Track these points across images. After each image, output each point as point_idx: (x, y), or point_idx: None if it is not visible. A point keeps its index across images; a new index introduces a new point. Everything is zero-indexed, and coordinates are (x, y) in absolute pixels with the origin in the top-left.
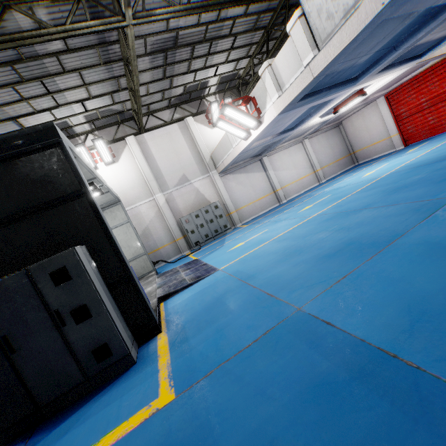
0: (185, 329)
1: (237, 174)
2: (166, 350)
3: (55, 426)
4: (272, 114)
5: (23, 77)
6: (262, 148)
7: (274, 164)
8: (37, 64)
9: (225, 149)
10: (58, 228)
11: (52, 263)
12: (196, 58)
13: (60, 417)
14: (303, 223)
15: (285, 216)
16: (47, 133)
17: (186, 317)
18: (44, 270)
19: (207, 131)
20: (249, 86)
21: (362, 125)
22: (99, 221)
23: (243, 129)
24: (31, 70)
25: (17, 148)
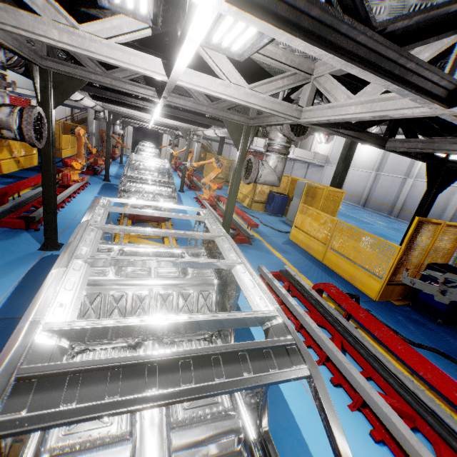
0: None
1: None
2: None
3: None
4: None
5: None
6: None
7: None
8: None
9: None
10: None
11: None
12: None
13: None
14: None
15: None
16: None
17: None
18: None
19: None
20: None
21: None
22: None
23: None
24: None
25: None
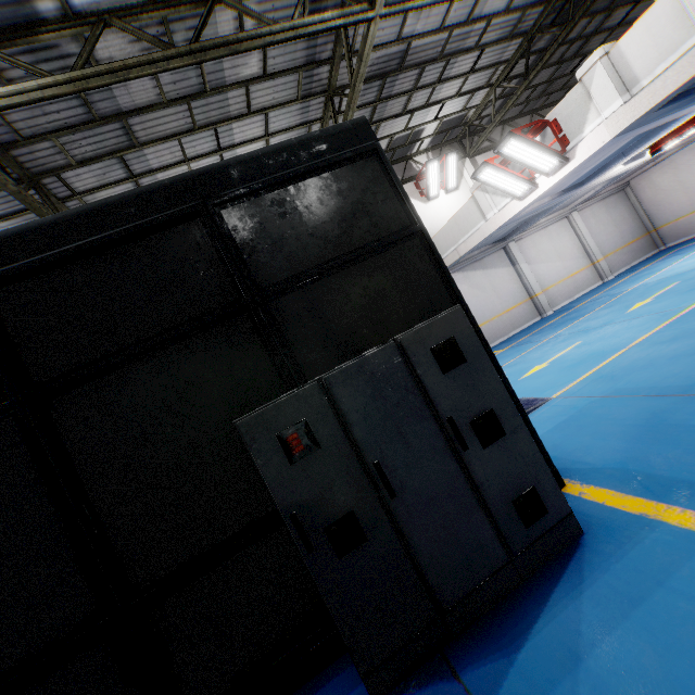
0: (642, 472)
1: (469, 272)
2: (650, 504)
3: (511, 648)
4: (600, 139)
5: (195, 122)
6: (515, 225)
7: (527, 253)
8: (219, 100)
9: (464, 226)
10: (383, 291)
11: (433, 330)
12: (420, 89)
13: (498, 633)
14: (681, 316)
15: (596, 322)
16: (359, 133)
17: (600, 458)
18: (422, 342)
19: (418, 207)
20: (484, 134)
21: (670, 182)
22: (442, 280)
23: (525, 178)
24: (208, 110)
25: (318, 157)
